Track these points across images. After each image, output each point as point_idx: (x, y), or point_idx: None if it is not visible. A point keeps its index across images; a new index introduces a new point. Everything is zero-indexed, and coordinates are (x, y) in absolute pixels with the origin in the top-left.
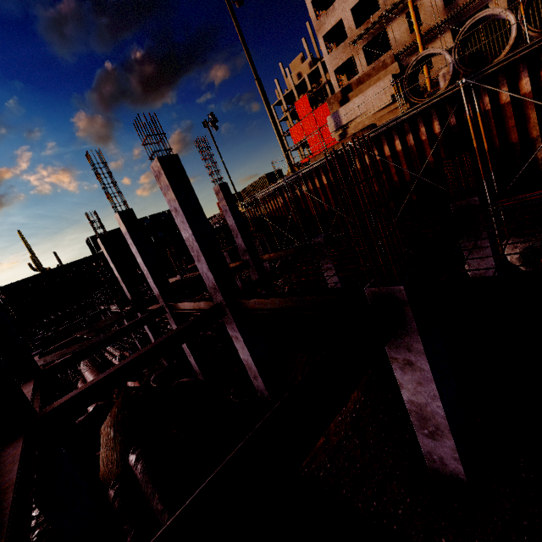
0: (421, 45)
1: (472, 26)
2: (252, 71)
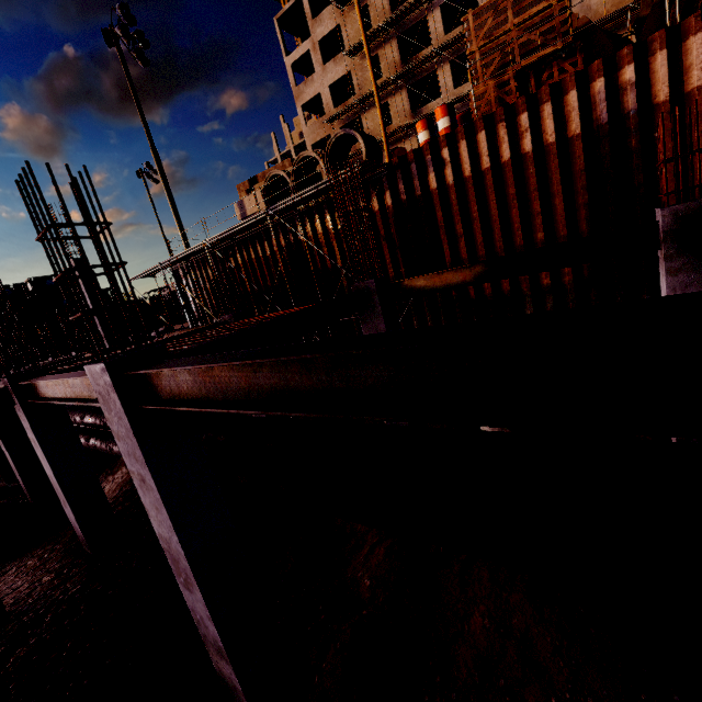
0: (385, 143)
1: (307, 160)
2: (148, 140)
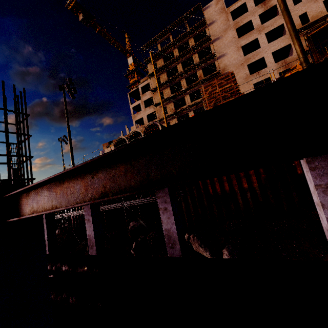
0: None
1: (136, 133)
2: (67, 123)
